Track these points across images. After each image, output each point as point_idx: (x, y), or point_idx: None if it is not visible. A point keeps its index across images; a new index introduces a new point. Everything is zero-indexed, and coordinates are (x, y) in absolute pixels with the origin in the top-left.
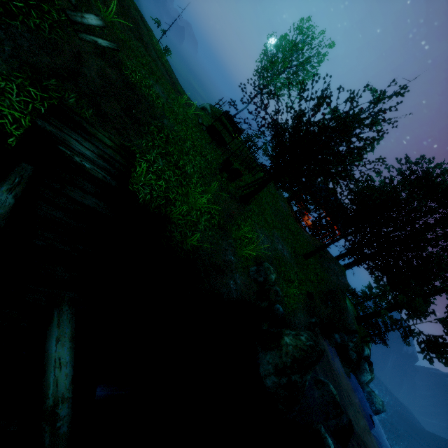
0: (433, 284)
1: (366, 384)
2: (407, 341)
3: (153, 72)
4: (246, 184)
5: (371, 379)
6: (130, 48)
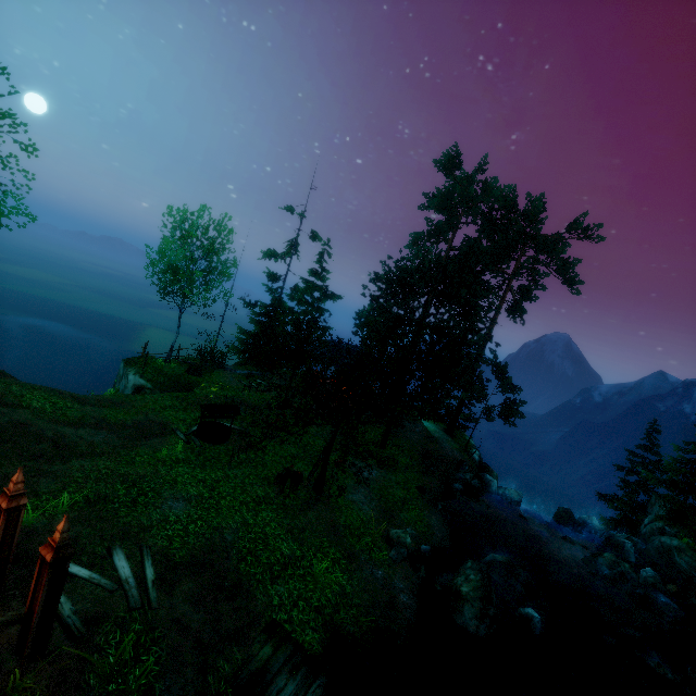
0: (473, 364)
1: (498, 488)
2: (491, 419)
3: (135, 483)
4: (311, 477)
5: (496, 477)
6: (104, 500)
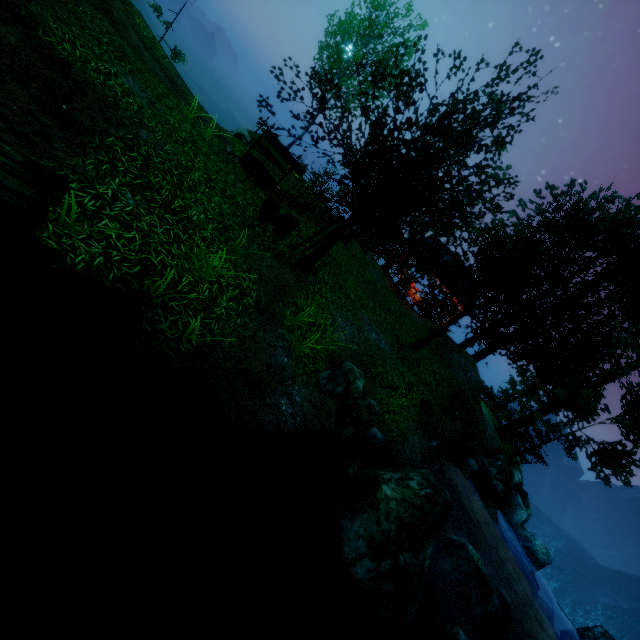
0: (602, 368)
1: (521, 526)
2: (571, 454)
3: (126, 59)
4: (306, 239)
5: (527, 516)
6: (73, 13)
